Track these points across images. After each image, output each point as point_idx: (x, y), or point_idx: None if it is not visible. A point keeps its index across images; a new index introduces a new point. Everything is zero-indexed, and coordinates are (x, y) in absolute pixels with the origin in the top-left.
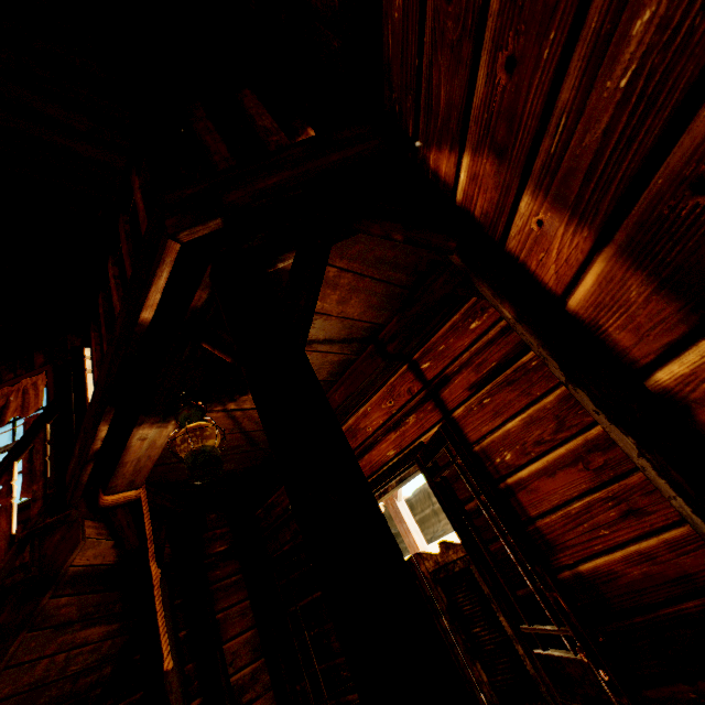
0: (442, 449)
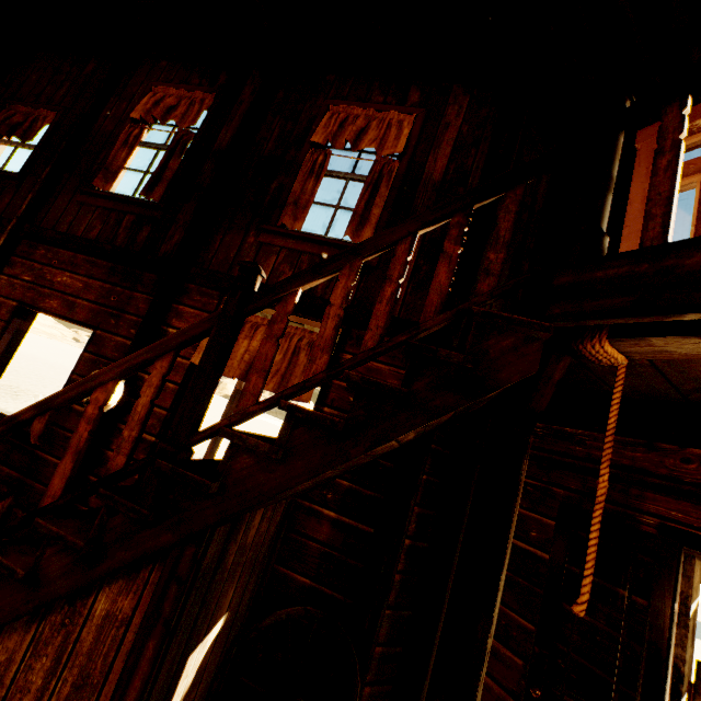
0: None
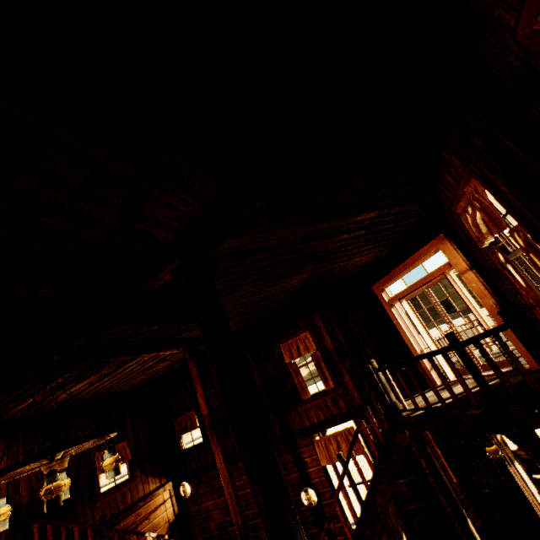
0: None
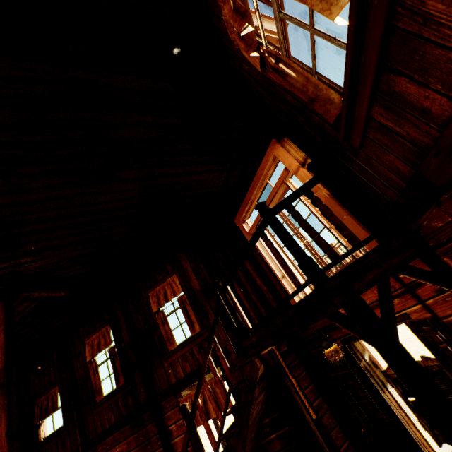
0: (426, 326)
